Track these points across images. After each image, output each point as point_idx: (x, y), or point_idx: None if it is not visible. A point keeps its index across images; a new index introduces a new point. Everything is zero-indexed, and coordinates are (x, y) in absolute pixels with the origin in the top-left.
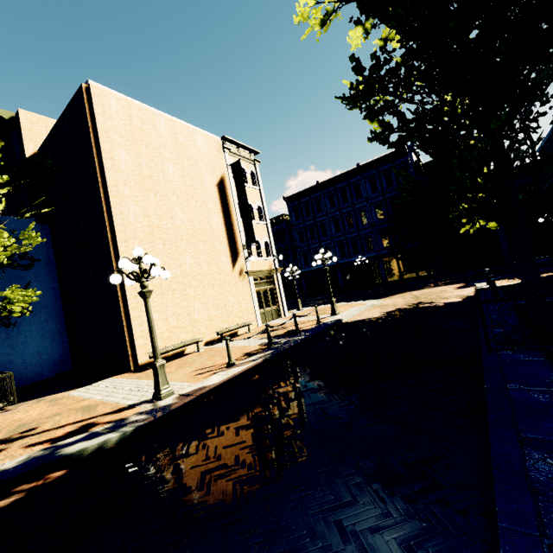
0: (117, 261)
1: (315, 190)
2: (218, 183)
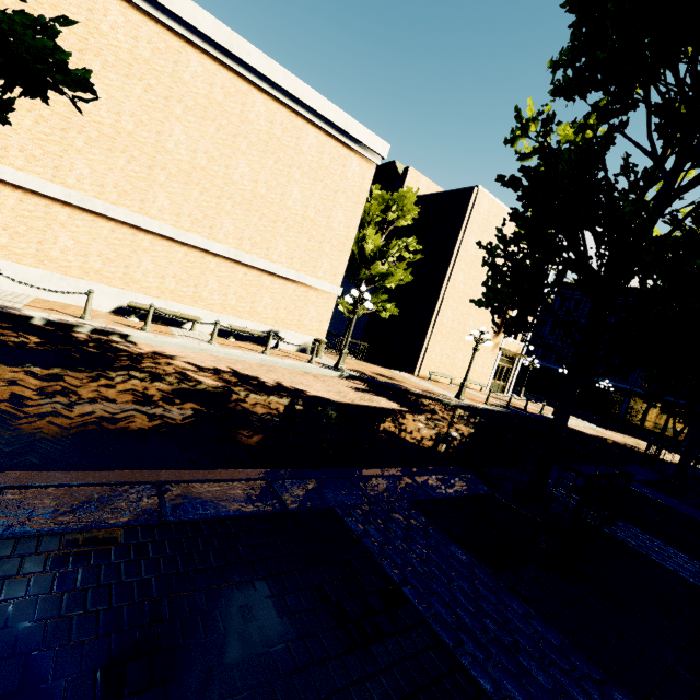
0: (438, 308)
1: None
2: None
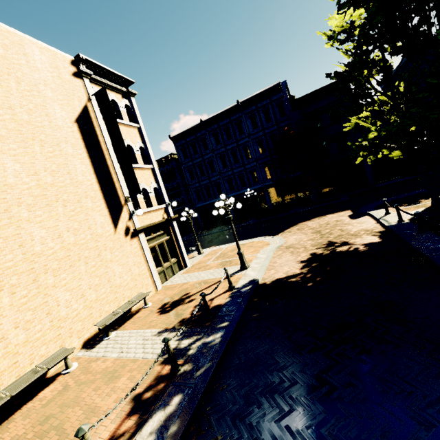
0: None
1: (200, 128)
2: (77, 118)
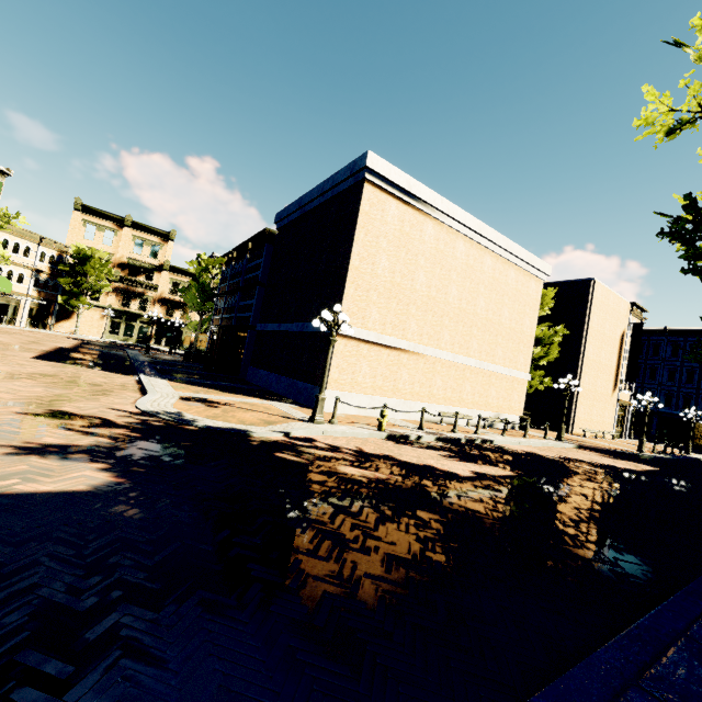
0: (578, 376)
1: (659, 333)
2: (621, 335)
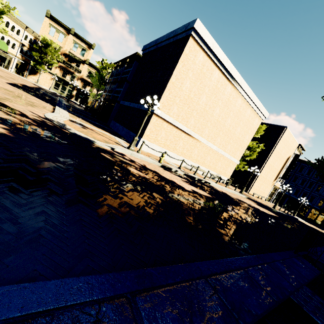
0: (261, 169)
1: (305, 163)
2: (288, 157)
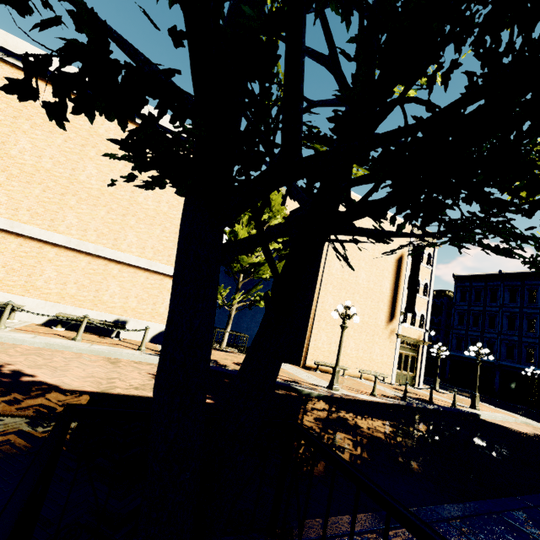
0: (317, 295)
1: (495, 278)
2: (397, 258)
